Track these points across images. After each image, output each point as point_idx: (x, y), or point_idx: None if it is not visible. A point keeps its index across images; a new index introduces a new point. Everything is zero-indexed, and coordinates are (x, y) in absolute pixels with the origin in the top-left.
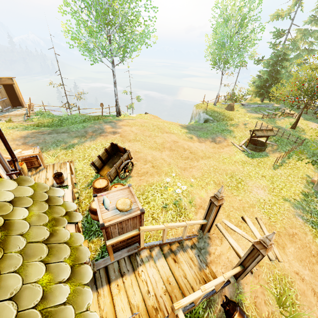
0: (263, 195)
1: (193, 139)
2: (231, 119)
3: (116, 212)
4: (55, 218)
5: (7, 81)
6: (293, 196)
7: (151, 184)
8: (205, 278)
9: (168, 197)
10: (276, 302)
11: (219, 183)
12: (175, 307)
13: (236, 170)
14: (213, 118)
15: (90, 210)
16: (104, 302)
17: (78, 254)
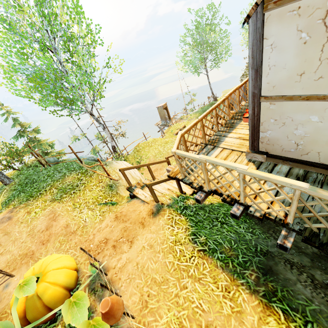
0: None
1: None
2: None
3: None
4: None
5: (165, 106)
6: None
7: None
8: None
9: None
10: None
11: None
12: None
13: None
14: None
15: None
16: None
17: None
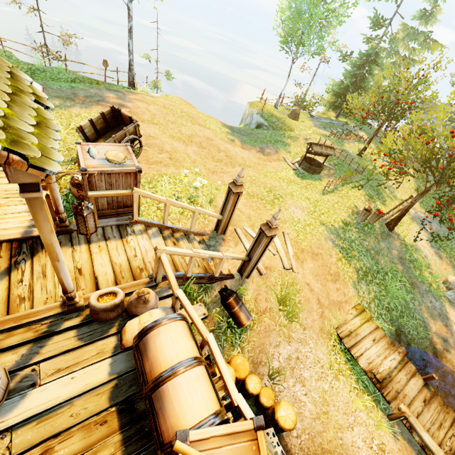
0: (299, 214)
1: (235, 143)
2: (292, 129)
3: (104, 162)
4: (20, 89)
5: None
6: (332, 222)
7: (163, 175)
8: (207, 266)
9: (183, 190)
10: (277, 302)
11: (253, 195)
12: (158, 247)
13: (278, 186)
14: (269, 124)
15: (71, 182)
16: (80, 257)
17: (46, 122)
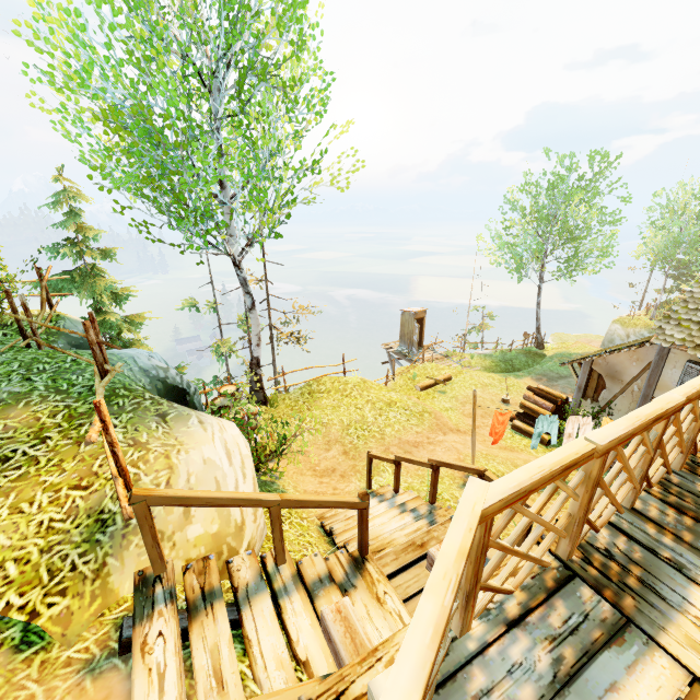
0: None
1: None
2: None
3: None
4: None
5: (421, 314)
6: None
7: None
8: None
9: None
10: None
11: None
12: None
13: None
14: None
15: None
16: None
17: None
